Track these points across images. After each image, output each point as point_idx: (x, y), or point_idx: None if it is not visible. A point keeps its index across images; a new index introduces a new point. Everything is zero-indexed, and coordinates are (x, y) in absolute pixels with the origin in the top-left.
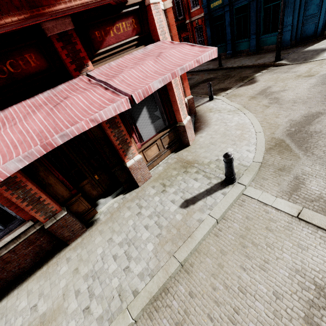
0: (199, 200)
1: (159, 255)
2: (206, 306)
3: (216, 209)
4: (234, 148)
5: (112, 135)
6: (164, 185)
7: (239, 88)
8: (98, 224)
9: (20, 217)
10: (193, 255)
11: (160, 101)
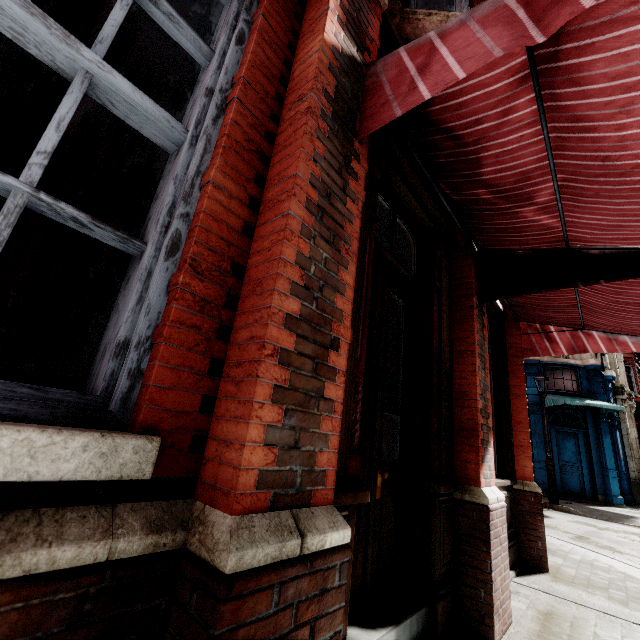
0: None
1: None
2: None
3: None
4: None
5: (478, 376)
6: None
7: None
8: None
9: (127, 372)
10: None
11: (494, 406)
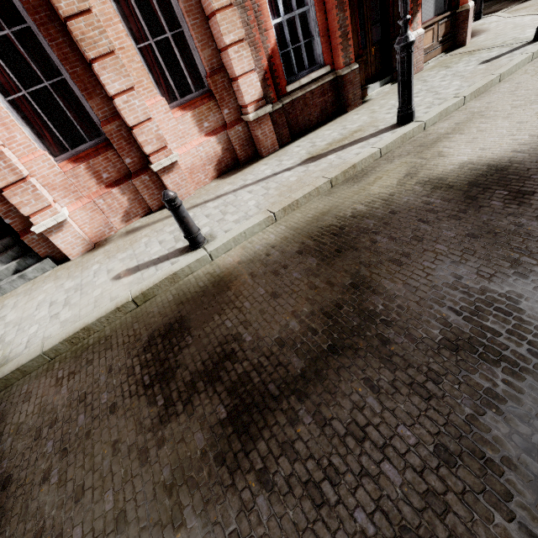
0: (503, 56)
1: (471, 81)
2: (537, 80)
3: (530, 50)
4: (535, 29)
5: None
6: (447, 66)
7: (520, 4)
8: (373, 100)
9: (322, 59)
10: (509, 77)
11: None
